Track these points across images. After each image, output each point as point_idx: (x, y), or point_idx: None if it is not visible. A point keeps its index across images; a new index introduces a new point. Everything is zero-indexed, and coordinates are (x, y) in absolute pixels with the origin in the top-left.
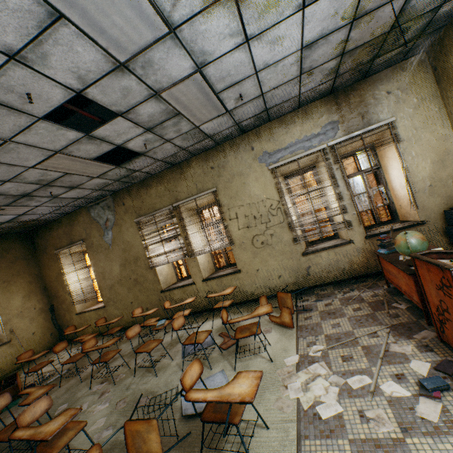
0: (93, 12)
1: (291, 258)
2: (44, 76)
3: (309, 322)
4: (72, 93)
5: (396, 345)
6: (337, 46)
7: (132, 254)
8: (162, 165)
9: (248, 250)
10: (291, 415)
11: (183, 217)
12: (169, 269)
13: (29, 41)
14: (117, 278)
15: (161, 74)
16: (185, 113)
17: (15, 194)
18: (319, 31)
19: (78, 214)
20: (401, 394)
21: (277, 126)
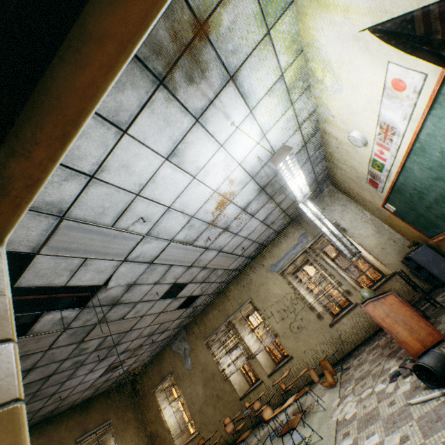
0: (181, 259)
1: (323, 332)
2: (163, 284)
3: (347, 376)
4: (171, 284)
5: (387, 365)
6: (278, 212)
7: (209, 372)
8: (212, 296)
9: (290, 337)
10: (333, 426)
11: (236, 327)
12: (240, 377)
13: (162, 276)
14: (202, 399)
15: (204, 261)
16: (218, 267)
17: (135, 347)
18: (265, 215)
19: (164, 351)
20: (382, 387)
21: (272, 247)
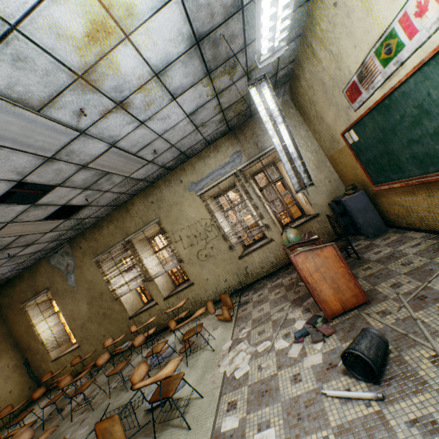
0: (21, 138)
1: (231, 263)
2: None
3: (245, 312)
4: (14, 183)
5: (291, 314)
6: (214, 108)
7: (97, 291)
8: (108, 208)
9: (196, 265)
10: (218, 383)
11: (136, 248)
12: (134, 296)
13: None
14: (86, 316)
15: (83, 155)
16: (113, 171)
17: None
18: (195, 105)
19: (39, 265)
20: (284, 346)
21: (197, 161)
